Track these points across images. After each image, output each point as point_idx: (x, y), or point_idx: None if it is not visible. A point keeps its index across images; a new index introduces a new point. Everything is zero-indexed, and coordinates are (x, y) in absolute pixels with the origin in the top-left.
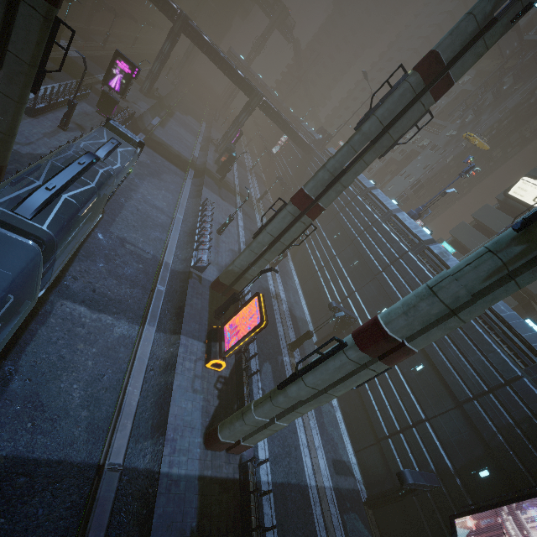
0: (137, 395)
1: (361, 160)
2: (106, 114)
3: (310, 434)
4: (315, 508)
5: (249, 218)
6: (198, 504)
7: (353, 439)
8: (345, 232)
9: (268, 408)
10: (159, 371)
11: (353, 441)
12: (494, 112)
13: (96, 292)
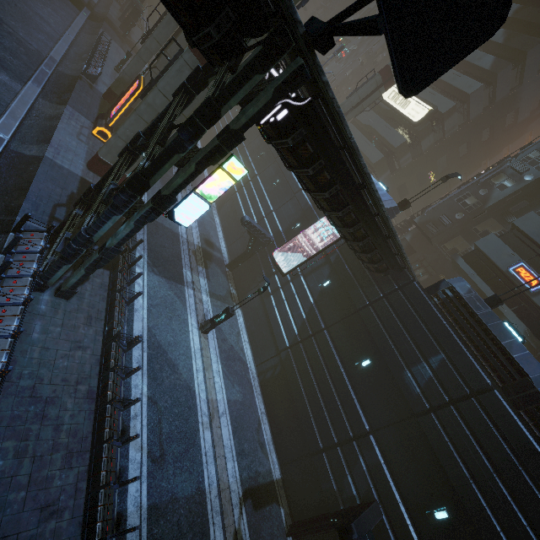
0: (21, 114)
1: None
2: None
3: None
4: (183, 245)
5: None
6: (79, 186)
7: (227, 240)
8: None
9: (134, 117)
10: (44, 119)
11: (227, 242)
12: None
13: None
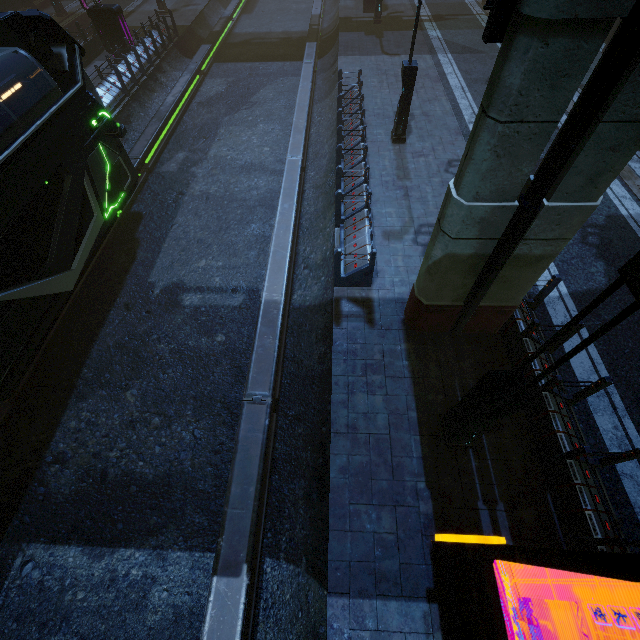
0: None
1: None
2: (125, 53)
3: None
4: None
5: (475, 54)
6: None
7: None
8: None
9: None
10: None
11: None
12: None
13: (110, 478)
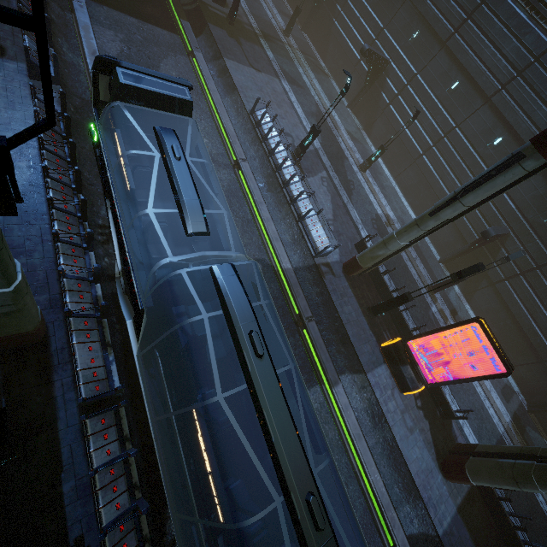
0: (379, 479)
1: None
2: None
3: (482, 382)
4: None
5: (298, 87)
6: (468, 533)
7: None
8: (470, 80)
9: None
10: (367, 426)
11: None
12: None
13: None
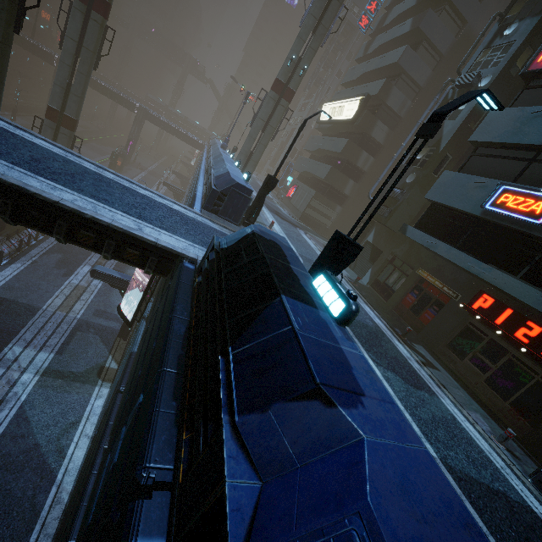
0: None
1: (77, 72)
2: None
3: (78, 292)
4: (38, 318)
5: None
6: None
7: None
8: None
9: None
10: None
11: None
12: (332, 78)
13: None
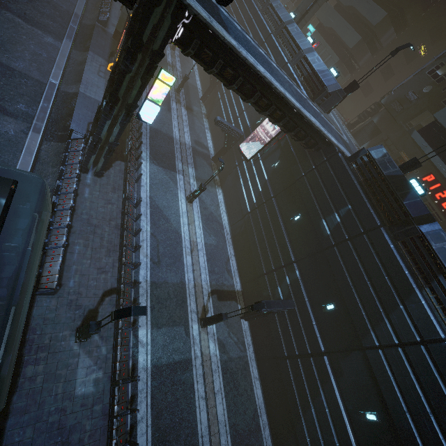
0: (63, 64)
1: None
2: None
3: (181, 126)
4: (176, 145)
5: None
6: None
7: (214, 140)
8: None
9: None
10: (77, 65)
11: (214, 141)
12: None
13: (27, 15)
